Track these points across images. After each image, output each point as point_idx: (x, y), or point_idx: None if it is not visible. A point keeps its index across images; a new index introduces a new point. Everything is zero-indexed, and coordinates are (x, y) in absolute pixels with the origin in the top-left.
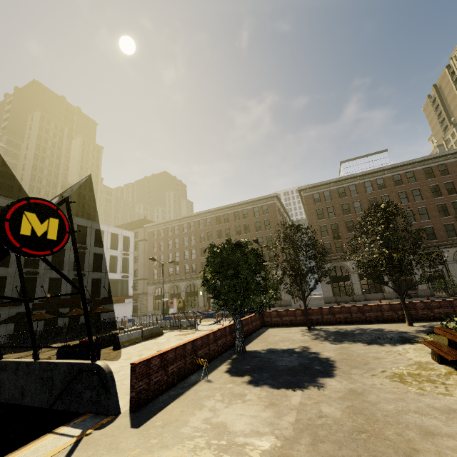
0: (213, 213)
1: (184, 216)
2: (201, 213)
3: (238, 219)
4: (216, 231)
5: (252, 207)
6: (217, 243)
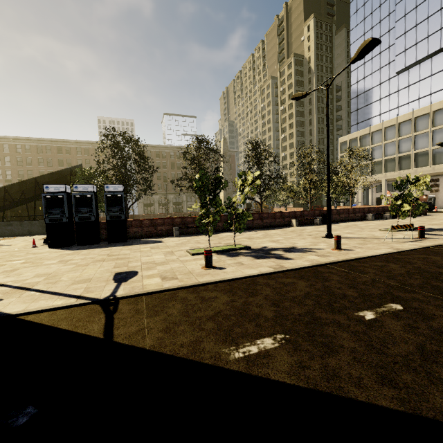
0: (54, 142)
1: (18, 137)
2: (40, 139)
3: (80, 154)
4: (57, 160)
5: (94, 147)
6: (58, 170)
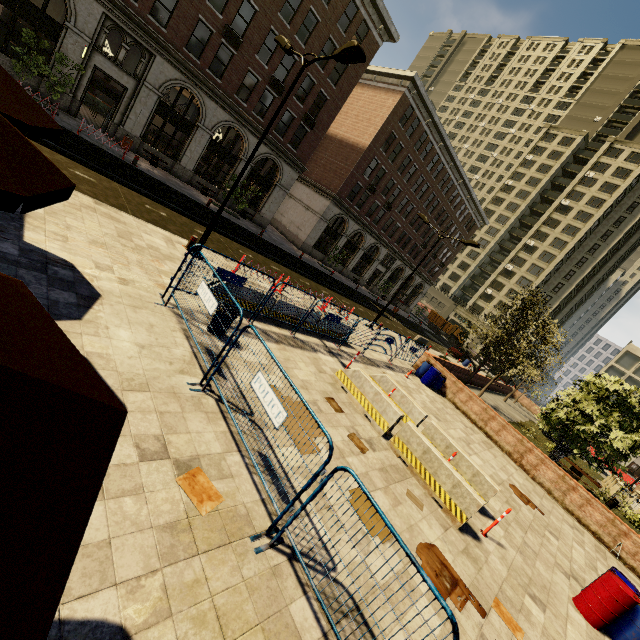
0: None
1: None
2: None
3: None
4: None
5: None
6: None
